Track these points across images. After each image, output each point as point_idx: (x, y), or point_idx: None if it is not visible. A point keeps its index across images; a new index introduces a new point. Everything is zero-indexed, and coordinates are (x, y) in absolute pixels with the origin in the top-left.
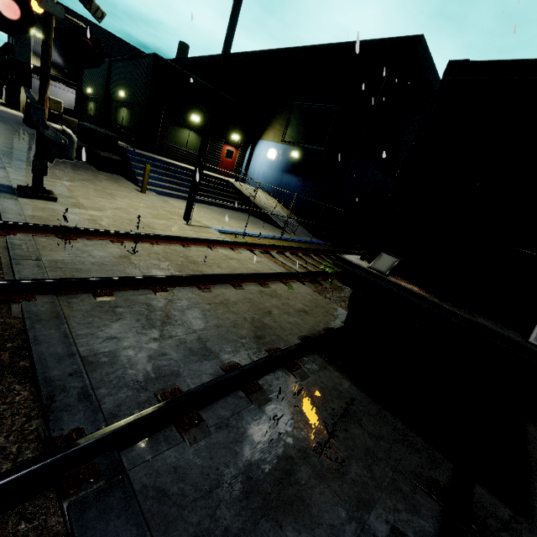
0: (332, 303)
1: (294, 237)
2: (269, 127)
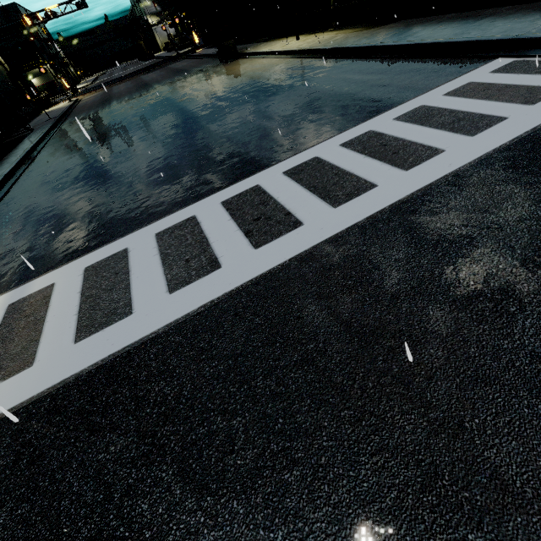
0: None
1: None
2: None
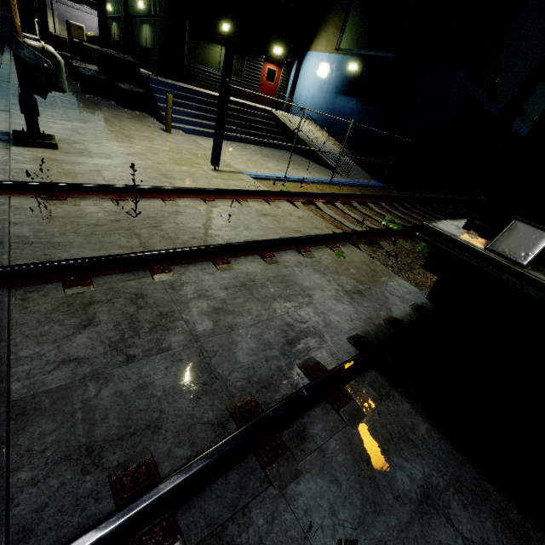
0: (397, 275)
1: (348, 180)
2: (321, 32)
